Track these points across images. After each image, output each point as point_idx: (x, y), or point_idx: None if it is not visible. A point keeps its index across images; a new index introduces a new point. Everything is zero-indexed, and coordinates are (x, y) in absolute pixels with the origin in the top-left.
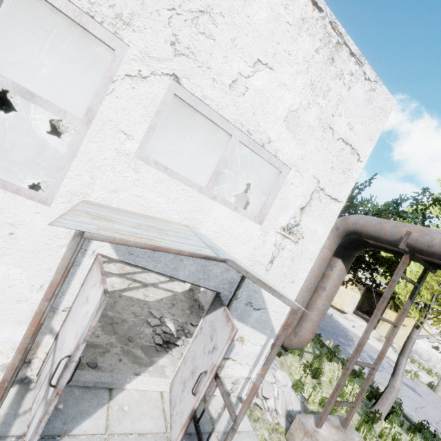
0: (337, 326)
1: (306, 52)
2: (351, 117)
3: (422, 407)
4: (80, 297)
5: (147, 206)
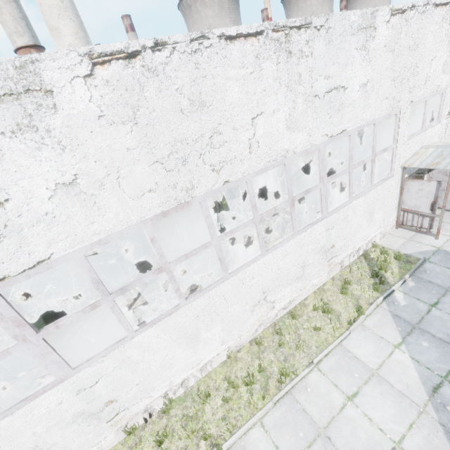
0: None
1: (445, 31)
2: None
3: None
4: (409, 193)
5: (411, 153)
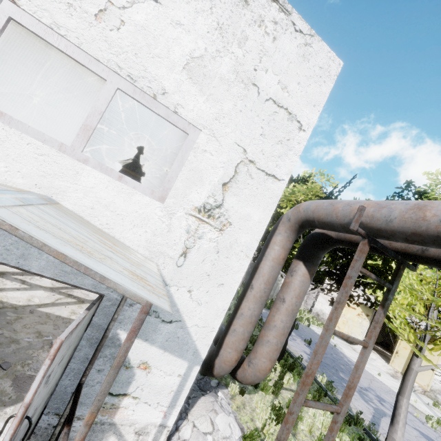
0: (340, 359)
1: None
2: (281, 74)
3: None
4: None
5: None
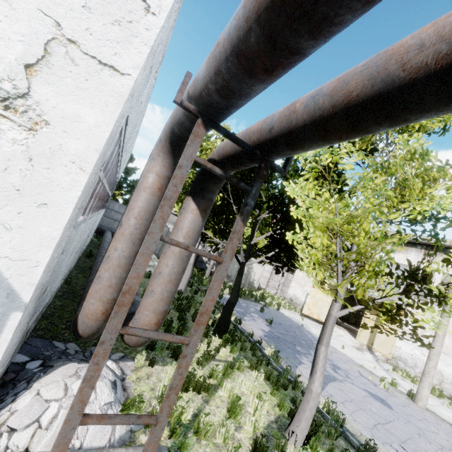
0: (304, 336)
1: None
2: None
3: (386, 423)
4: None
5: None
